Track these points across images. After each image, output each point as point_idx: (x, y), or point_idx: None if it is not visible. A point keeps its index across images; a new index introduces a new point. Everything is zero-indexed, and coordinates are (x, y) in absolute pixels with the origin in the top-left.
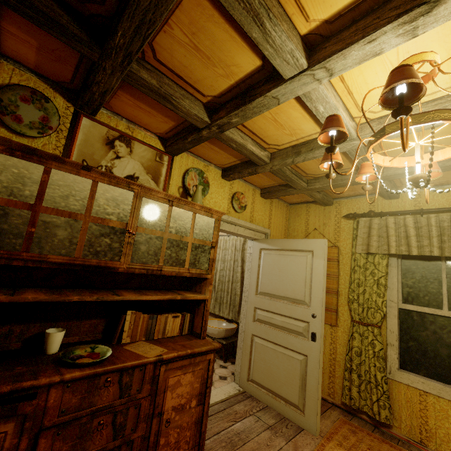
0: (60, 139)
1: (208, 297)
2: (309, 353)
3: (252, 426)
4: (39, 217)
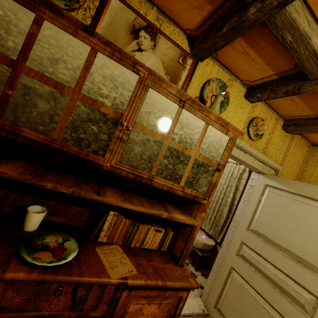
0: (87, 18)
1: (198, 224)
2: None
3: None
4: (20, 78)
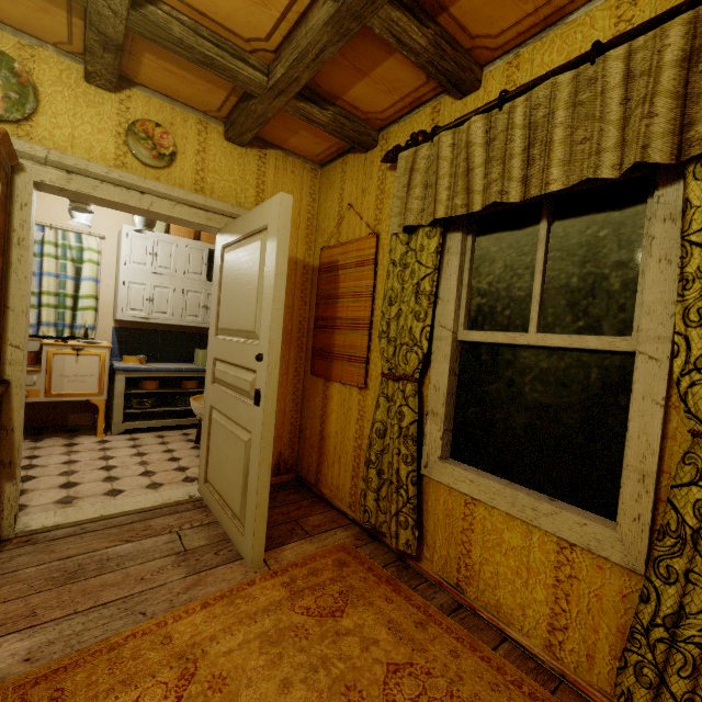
0: None
1: None
2: (253, 428)
3: (150, 549)
4: None
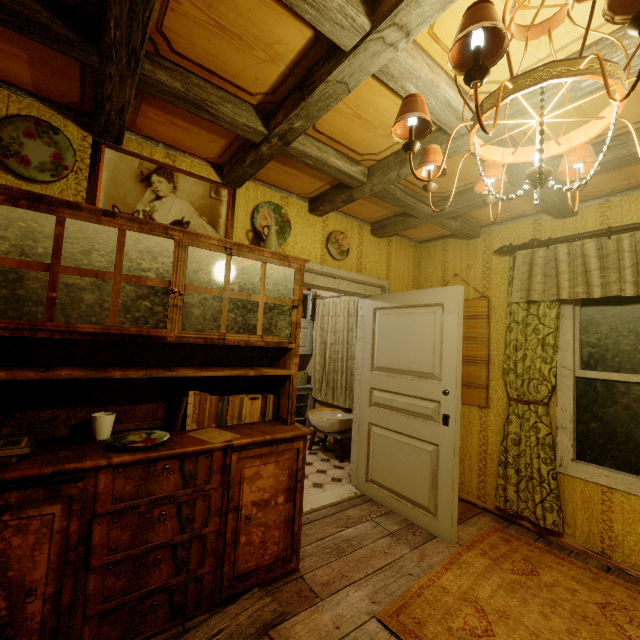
0: (81, 182)
1: (294, 373)
2: (441, 441)
3: (368, 532)
4: (60, 279)
